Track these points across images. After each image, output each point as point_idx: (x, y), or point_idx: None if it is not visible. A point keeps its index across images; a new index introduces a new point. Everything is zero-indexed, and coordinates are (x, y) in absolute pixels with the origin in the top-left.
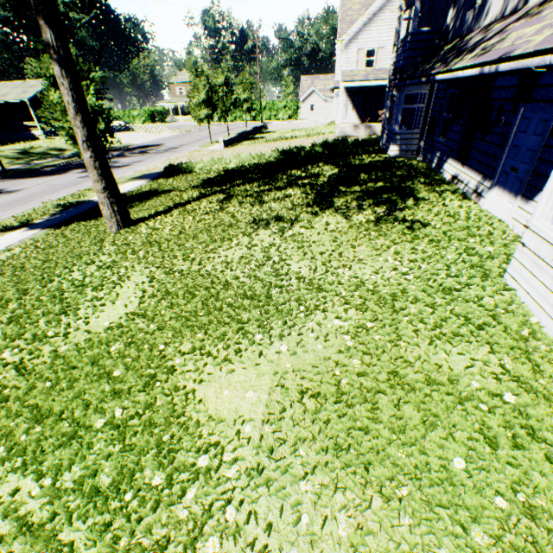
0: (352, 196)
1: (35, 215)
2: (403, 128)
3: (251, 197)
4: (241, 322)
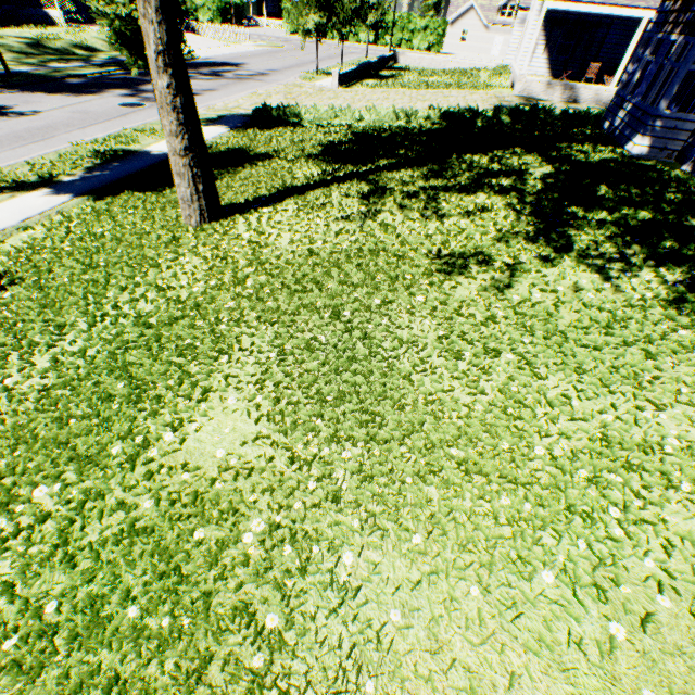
0: (603, 232)
1: (62, 166)
2: (673, 107)
3: (417, 198)
4: (497, 525)
